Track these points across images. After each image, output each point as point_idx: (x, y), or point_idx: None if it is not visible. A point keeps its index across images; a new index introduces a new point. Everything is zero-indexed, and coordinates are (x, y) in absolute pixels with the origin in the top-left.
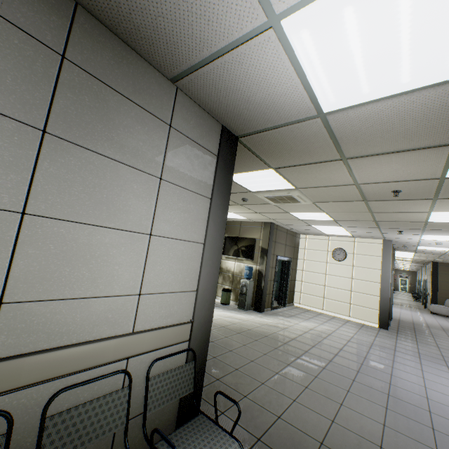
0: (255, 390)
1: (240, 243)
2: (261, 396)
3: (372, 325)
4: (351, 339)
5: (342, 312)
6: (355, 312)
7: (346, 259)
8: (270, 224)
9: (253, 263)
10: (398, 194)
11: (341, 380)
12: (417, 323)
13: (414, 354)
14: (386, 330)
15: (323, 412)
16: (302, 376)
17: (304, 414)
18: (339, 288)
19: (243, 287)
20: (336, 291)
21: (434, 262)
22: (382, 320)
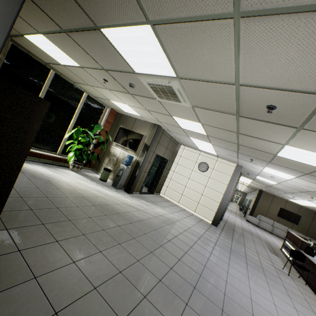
0: (56, 270)
1: (130, 135)
2: (58, 278)
3: (208, 221)
4: (187, 229)
5: (191, 207)
6: (199, 210)
7: (207, 172)
8: (158, 126)
9: (135, 154)
10: (271, 110)
11: (160, 267)
12: (237, 225)
13: (227, 249)
14: (216, 226)
15: (118, 306)
16: (124, 258)
17: (93, 309)
18: (194, 191)
19: (121, 170)
20: (192, 192)
21: (261, 190)
22: (215, 219)
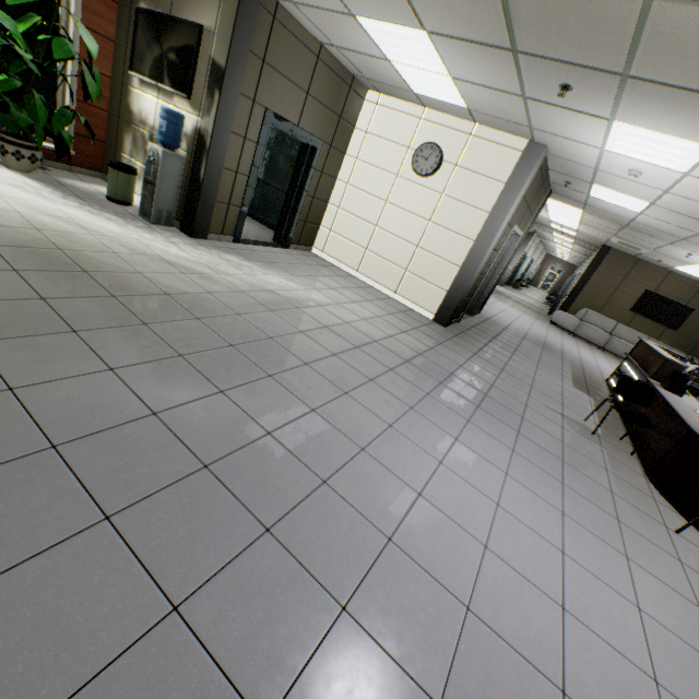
0: None
1: (166, 36)
2: None
3: (425, 316)
4: (335, 326)
5: (386, 282)
6: (408, 287)
7: (437, 176)
8: None
9: (192, 109)
10: None
11: (101, 410)
12: (513, 329)
13: (438, 375)
14: (443, 327)
15: None
16: None
17: None
18: (399, 236)
19: (153, 165)
20: (392, 241)
21: (606, 247)
22: (445, 310)
